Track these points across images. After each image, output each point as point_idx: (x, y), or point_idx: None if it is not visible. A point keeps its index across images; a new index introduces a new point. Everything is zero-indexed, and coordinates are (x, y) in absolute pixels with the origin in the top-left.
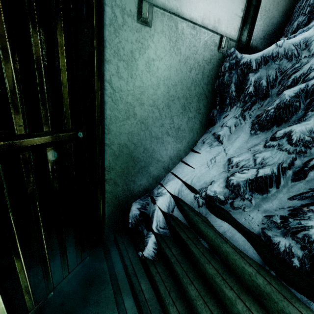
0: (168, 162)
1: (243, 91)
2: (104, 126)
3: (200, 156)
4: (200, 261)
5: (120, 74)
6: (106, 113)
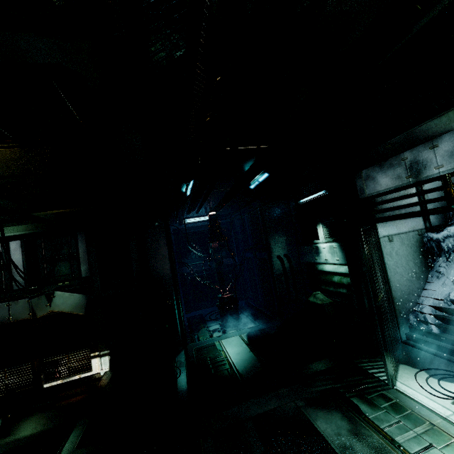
0: (417, 290)
1: (442, 250)
2: (388, 279)
3: (435, 284)
4: None
5: (389, 260)
6: (388, 274)
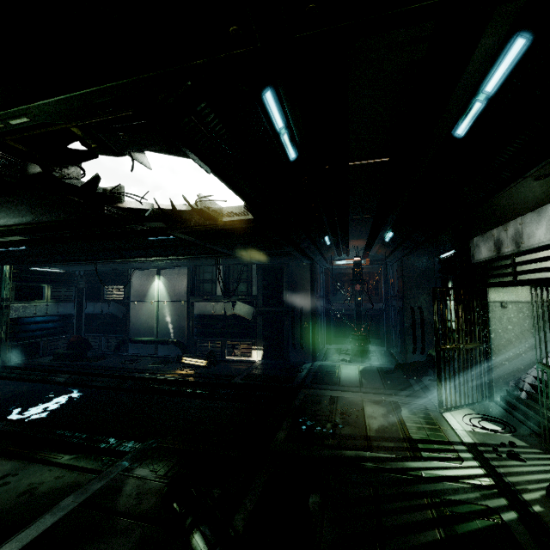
0: (529, 361)
1: None
2: (491, 342)
3: None
4: (545, 392)
5: (496, 324)
6: (491, 337)
